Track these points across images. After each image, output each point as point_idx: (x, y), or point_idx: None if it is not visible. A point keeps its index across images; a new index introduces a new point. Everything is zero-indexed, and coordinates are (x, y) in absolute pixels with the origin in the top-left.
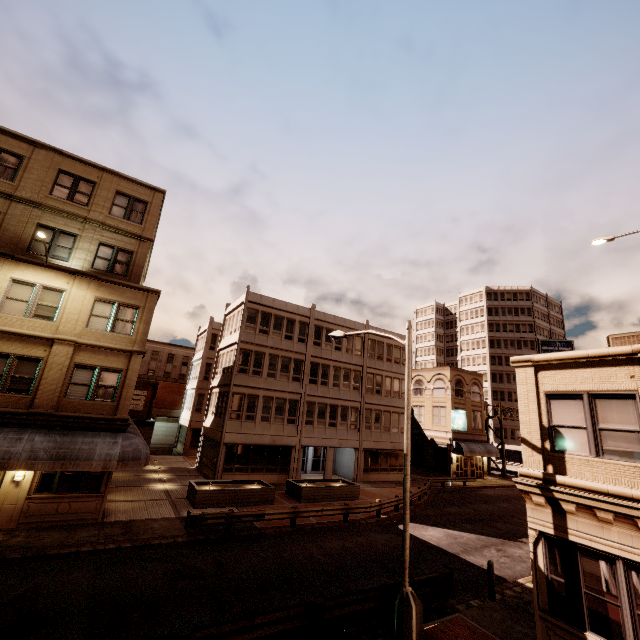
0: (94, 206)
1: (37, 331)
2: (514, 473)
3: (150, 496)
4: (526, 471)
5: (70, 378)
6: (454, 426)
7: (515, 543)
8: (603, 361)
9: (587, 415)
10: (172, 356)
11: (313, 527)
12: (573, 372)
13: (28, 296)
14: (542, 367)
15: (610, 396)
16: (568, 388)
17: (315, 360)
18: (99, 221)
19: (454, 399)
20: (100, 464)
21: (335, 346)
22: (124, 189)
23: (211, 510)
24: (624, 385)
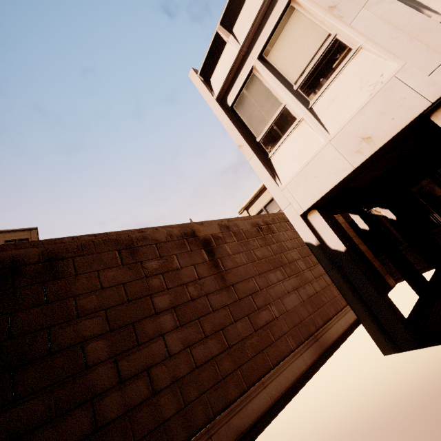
0: None
1: None
2: None
3: None
4: None
5: None
6: None
7: None
8: (260, 193)
9: None
10: None
11: None
12: (256, 203)
13: None
14: (248, 208)
15: (268, 203)
16: (258, 210)
17: None
18: None
19: None
20: None
21: None
22: (9, 238)
23: None
24: (269, 197)
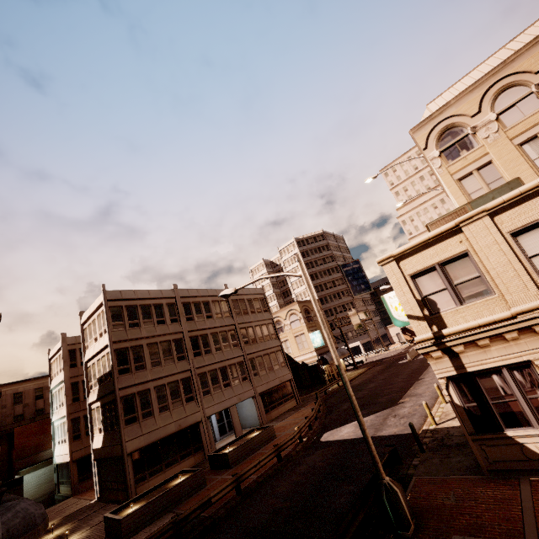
0: None
1: None
2: (361, 362)
3: None
4: (420, 338)
5: None
6: (315, 345)
7: (399, 406)
8: (439, 238)
9: (444, 279)
10: (19, 395)
11: (257, 483)
12: (422, 253)
13: None
14: (400, 258)
15: (453, 260)
16: (424, 266)
17: (193, 334)
18: None
19: (308, 325)
20: None
21: (206, 315)
22: None
23: (144, 531)
24: (458, 249)
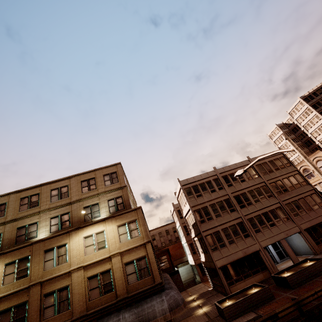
0: (98, 187)
1: (102, 256)
2: None
3: (199, 321)
4: None
5: (126, 272)
6: None
7: None
8: None
9: None
10: (167, 231)
11: (319, 309)
12: None
13: (92, 241)
14: None
15: None
16: None
17: (235, 194)
18: (103, 191)
19: None
20: (161, 318)
21: (240, 180)
22: (105, 172)
23: (238, 320)
24: None
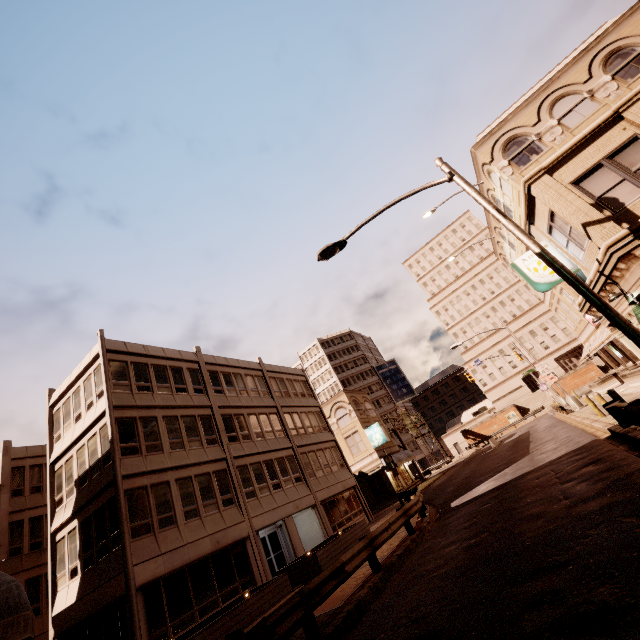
0: None
1: None
2: (428, 472)
3: None
4: (612, 240)
5: None
6: (375, 443)
7: (535, 451)
8: (595, 135)
9: (617, 171)
10: None
11: (397, 555)
12: (580, 156)
13: None
14: (552, 171)
15: (621, 149)
16: (586, 167)
17: (225, 412)
18: None
19: (361, 419)
20: None
21: (239, 391)
22: None
23: None
24: (624, 137)
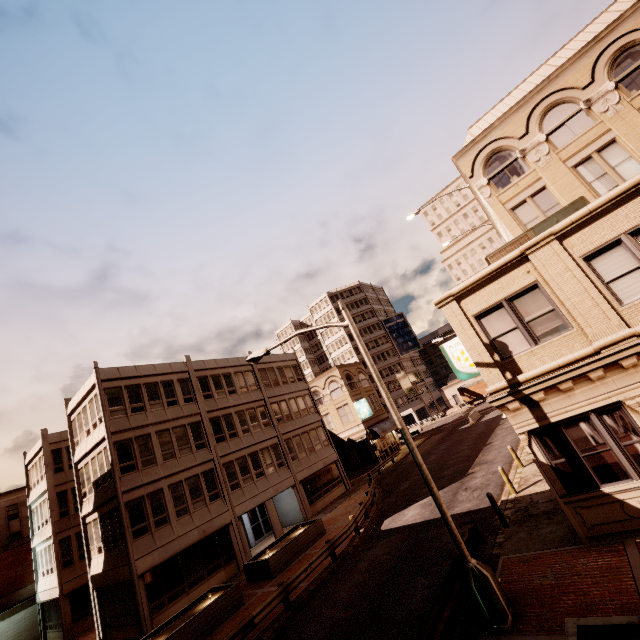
0: None
1: None
2: (416, 432)
3: None
4: (493, 388)
5: None
6: (362, 416)
7: (469, 477)
8: (503, 270)
9: (513, 317)
10: None
11: (310, 591)
12: (486, 289)
13: None
14: (461, 297)
15: (521, 294)
16: (489, 303)
17: (213, 415)
18: None
19: (351, 393)
20: None
21: (228, 391)
22: None
23: None
24: (526, 281)
